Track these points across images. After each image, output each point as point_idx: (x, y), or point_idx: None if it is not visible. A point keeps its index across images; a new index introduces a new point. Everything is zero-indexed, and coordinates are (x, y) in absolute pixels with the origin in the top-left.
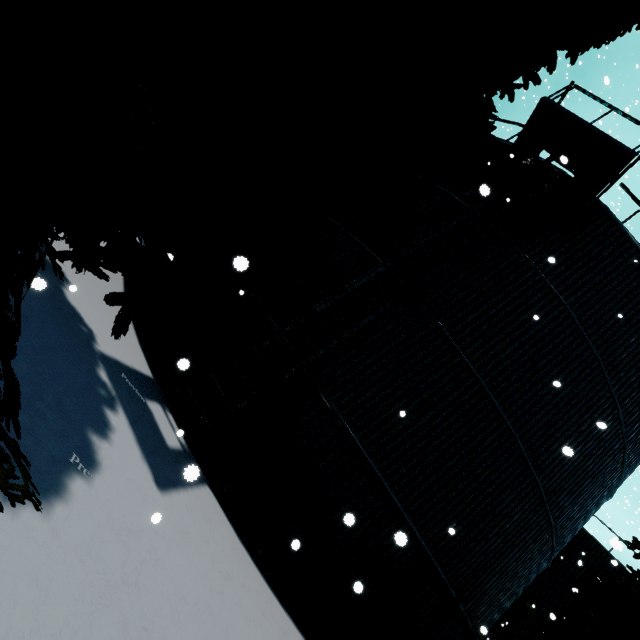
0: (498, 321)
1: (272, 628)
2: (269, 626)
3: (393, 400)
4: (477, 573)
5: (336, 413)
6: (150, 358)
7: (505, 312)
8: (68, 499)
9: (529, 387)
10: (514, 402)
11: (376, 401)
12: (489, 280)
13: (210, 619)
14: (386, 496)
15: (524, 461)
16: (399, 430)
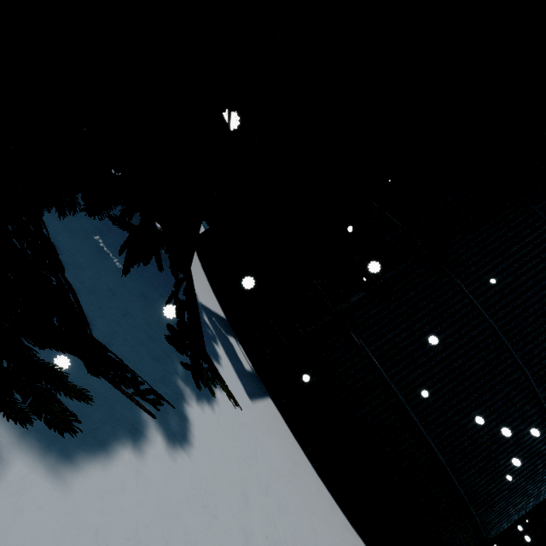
0: (511, 273)
1: (325, 503)
2: (323, 501)
3: (412, 340)
4: (488, 486)
5: (365, 349)
6: (222, 304)
7: (518, 265)
8: (217, 402)
9: (542, 331)
10: (526, 344)
11: (398, 340)
12: (502, 236)
13: (293, 488)
14: (408, 416)
15: (536, 396)
16: (418, 364)
